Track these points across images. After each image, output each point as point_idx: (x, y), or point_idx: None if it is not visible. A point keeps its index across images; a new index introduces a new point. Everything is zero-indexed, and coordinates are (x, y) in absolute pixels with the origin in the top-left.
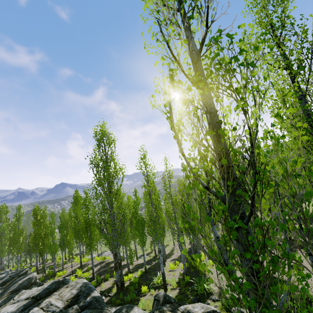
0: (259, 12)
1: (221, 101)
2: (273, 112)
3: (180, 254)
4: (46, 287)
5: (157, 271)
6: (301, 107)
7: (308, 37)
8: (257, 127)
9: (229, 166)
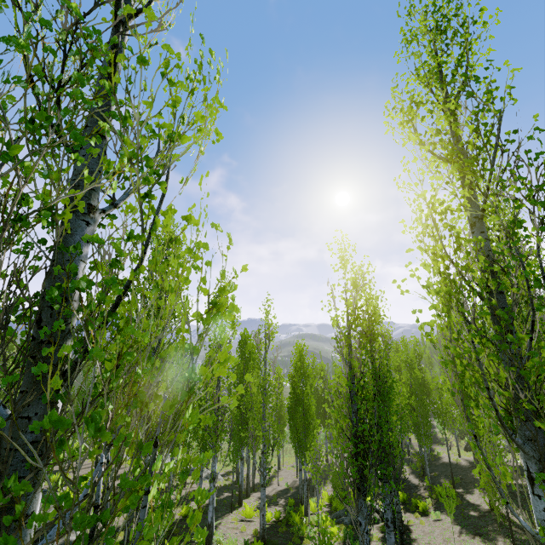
0: (420, 53)
1: (57, 178)
2: (423, 243)
3: (281, 488)
4: None
5: (219, 515)
6: (469, 241)
7: (494, 104)
8: (143, 255)
9: (40, 339)
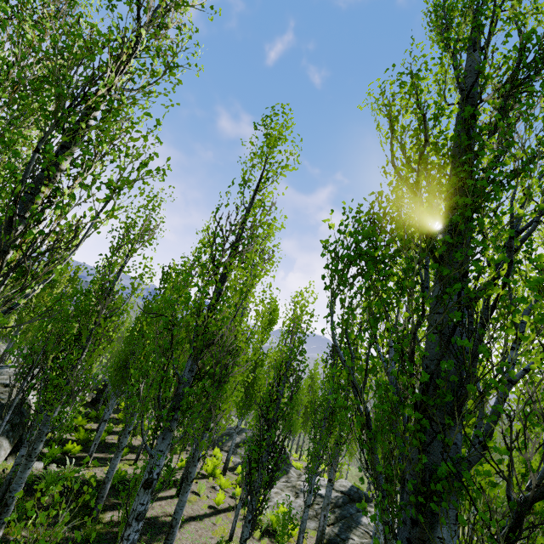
0: None
1: None
2: None
3: None
4: (350, 487)
5: None
6: None
7: None
8: None
9: None
